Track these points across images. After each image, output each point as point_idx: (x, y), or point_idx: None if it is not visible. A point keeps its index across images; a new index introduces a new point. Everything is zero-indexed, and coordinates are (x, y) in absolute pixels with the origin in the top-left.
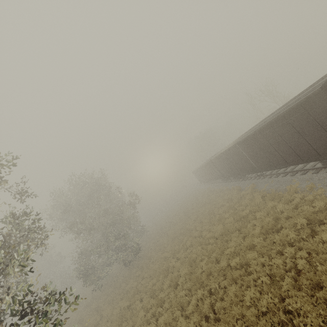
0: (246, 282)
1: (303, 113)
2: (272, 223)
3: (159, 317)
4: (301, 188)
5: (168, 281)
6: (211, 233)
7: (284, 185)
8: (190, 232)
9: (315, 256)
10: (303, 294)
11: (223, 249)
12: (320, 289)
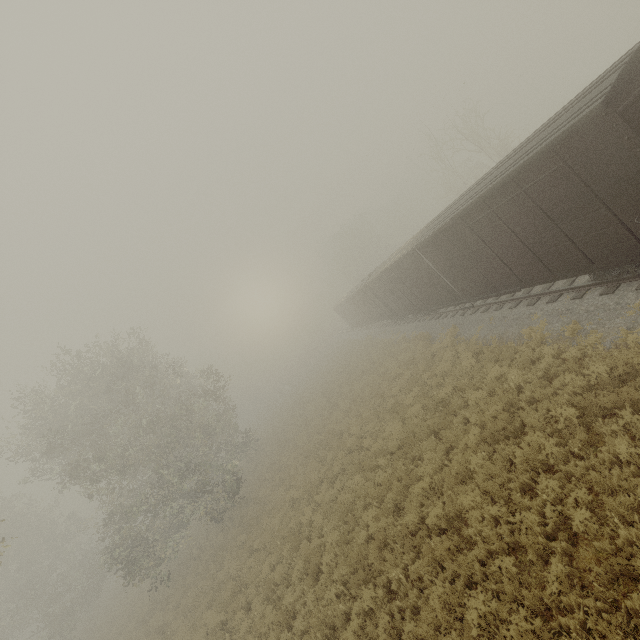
0: (463, 568)
1: (559, 169)
2: (502, 418)
3: None
4: (552, 333)
5: (300, 564)
6: (381, 442)
7: (516, 326)
8: (338, 441)
9: (610, 501)
10: (597, 603)
11: (408, 480)
12: (630, 583)
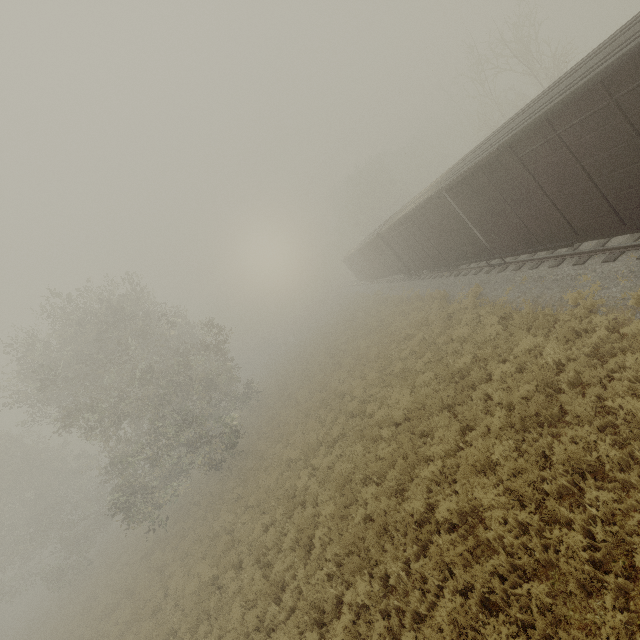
0: (478, 580)
1: None
2: (537, 401)
3: (273, 627)
4: (606, 300)
5: (292, 533)
6: (386, 410)
7: (557, 289)
8: (340, 403)
9: None
10: None
11: (414, 460)
12: None
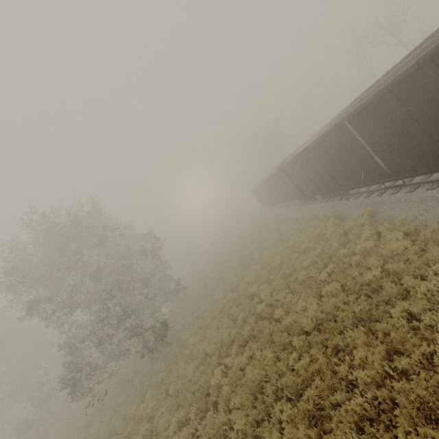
0: None
1: None
2: None
3: None
4: None
5: None
6: (294, 317)
7: None
8: (249, 304)
9: None
10: None
11: (333, 382)
12: None
